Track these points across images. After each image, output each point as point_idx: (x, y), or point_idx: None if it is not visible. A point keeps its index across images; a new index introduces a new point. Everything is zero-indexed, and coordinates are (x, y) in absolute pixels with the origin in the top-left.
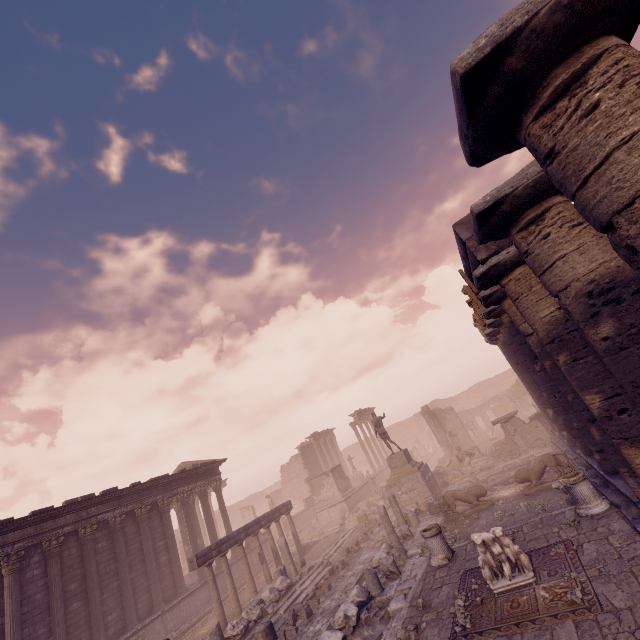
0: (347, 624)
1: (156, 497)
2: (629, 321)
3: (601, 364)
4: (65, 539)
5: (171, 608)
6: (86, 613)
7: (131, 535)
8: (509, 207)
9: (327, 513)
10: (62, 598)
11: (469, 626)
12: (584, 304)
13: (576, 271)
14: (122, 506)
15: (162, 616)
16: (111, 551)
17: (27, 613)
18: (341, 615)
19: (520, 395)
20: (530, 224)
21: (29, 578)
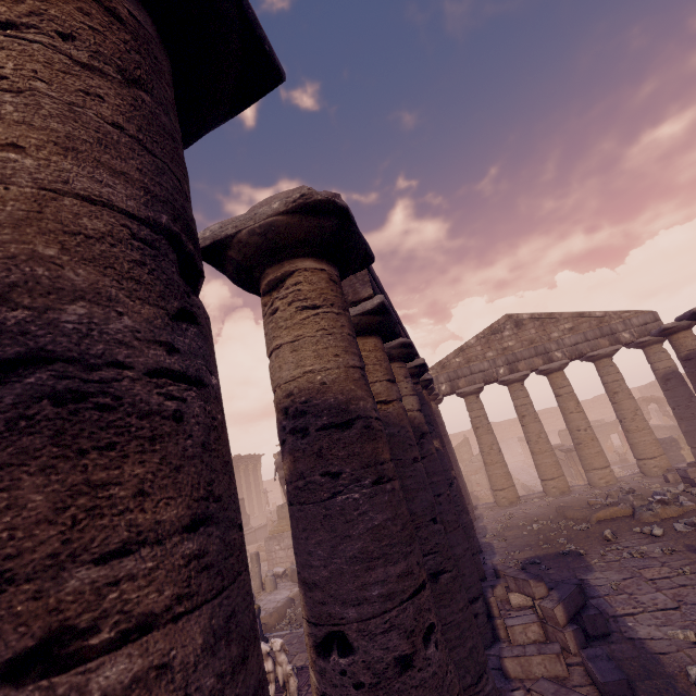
0: None
1: None
2: (302, 467)
3: None
4: None
5: None
6: None
7: None
8: (240, 256)
9: None
10: None
11: None
12: (279, 423)
13: (281, 373)
14: None
15: None
16: None
17: None
18: None
19: None
20: (274, 288)
21: None
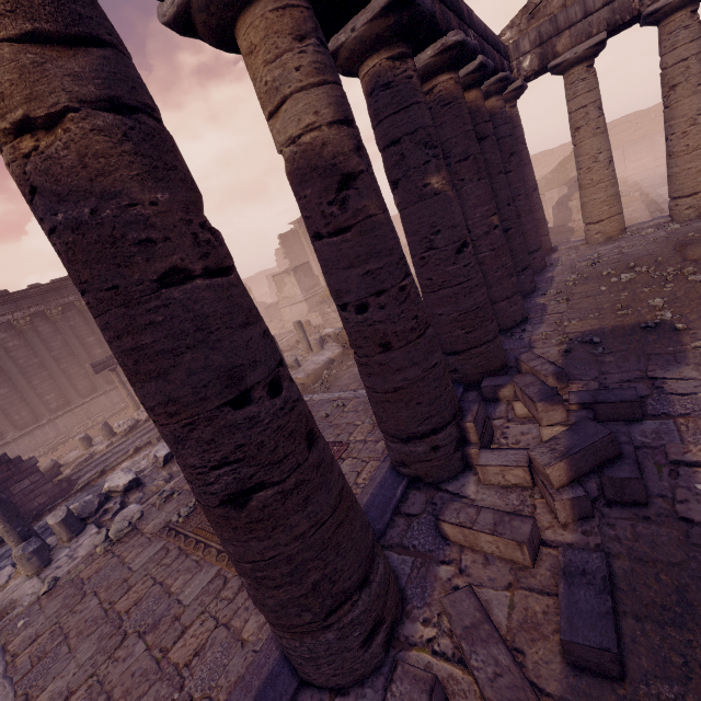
0: (158, 461)
1: (68, 298)
2: None
3: (116, 347)
4: None
5: (115, 388)
6: (19, 395)
7: (49, 334)
8: None
9: (289, 310)
10: None
11: (181, 521)
12: None
13: None
14: (22, 309)
15: (106, 394)
16: (28, 348)
17: None
18: (152, 455)
19: (555, 186)
20: None
21: None
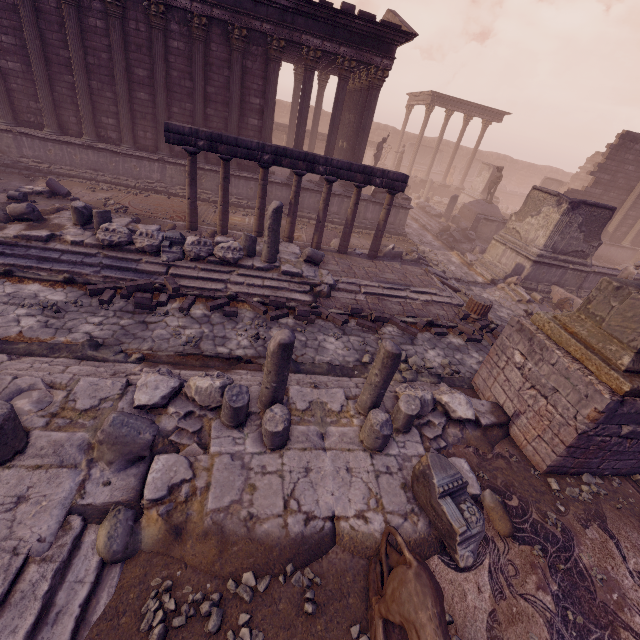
0: None
1: (262, 24)
2: None
3: None
4: (132, 3)
5: (238, 177)
6: (154, 112)
7: (218, 60)
8: None
9: (501, 252)
10: (123, 76)
11: None
12: None
13: None
14: (205, 2)
15: None
16: (189, 63)
17: (94, 66)
18: None
19: None
20: None
21: (93, 26)
